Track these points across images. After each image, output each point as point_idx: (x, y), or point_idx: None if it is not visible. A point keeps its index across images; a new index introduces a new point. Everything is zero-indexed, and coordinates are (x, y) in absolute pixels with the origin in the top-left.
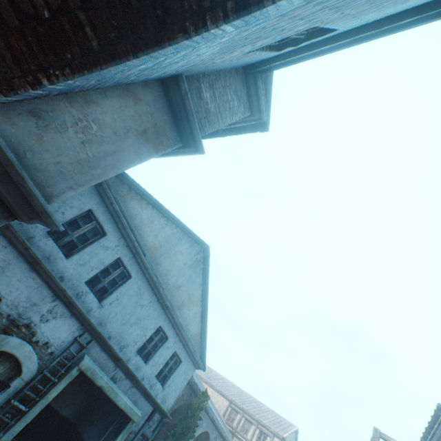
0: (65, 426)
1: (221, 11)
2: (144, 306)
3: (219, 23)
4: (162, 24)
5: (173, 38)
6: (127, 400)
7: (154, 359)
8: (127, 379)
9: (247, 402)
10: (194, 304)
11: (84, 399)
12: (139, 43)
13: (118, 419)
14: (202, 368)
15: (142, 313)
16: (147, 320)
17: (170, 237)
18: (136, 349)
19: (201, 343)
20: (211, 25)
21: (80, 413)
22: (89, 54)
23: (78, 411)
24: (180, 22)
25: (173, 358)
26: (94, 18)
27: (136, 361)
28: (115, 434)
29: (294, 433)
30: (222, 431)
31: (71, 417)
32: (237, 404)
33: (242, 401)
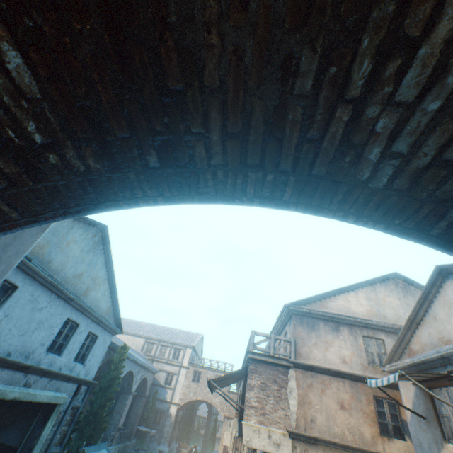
0: None
1: (152, 200)
2: (43, 309)
3: (151, 205)
4: (96, 201)
5: (107, 208)
6: (48, 393)
7: (68, 348)
8: (43, 377)
9: (161, 332)
10: (101, 284)
11: None
12: (70, 211)
13: (42, 410)
14: (120, 333)
15: (44, 316)
16: (50, 319)
17: (57, 229)
18: (45, 350)
19: (115, 314)
20: (144, 205)
21: None
22: (6, 222)
23: None
24: (114, 201)
25: (89, 338)
26: (13, 199)
27: (49, 359)
28: (43, 423)
29: (201, 339)
30: (144, 364)
31: None
32: (153, 338)
33: (157, 334)
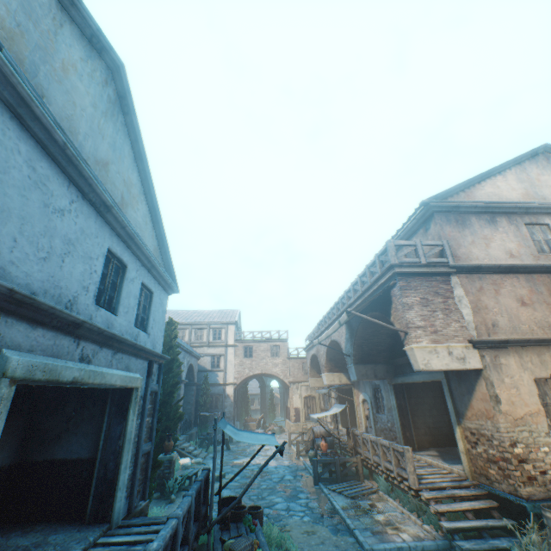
0: (5, 478)
1: None
2: (65, 214)
3: None
4: None
5: None
6: (117, 373)
7: (123, 304)
8: (104, 348)
9: (189, 316)
10: (138, 200)
11: (11, 429)
12: None
13: (110, 403)
14: (177, 291)
15: (70, 230)
16: (83, 242)
17: (29, 2)
18: (92, 300)
19: (164, 261)
20: None
21: (20, 447)
22: None
23: (12, 448)
24: None
25: (142, 293)
26: None
27: (102, 318)
28: (120, 417)
29: (238, 315)
30: (188, 348)
31: (7, 463)
32: (182, 323)
33: (184, 319)
